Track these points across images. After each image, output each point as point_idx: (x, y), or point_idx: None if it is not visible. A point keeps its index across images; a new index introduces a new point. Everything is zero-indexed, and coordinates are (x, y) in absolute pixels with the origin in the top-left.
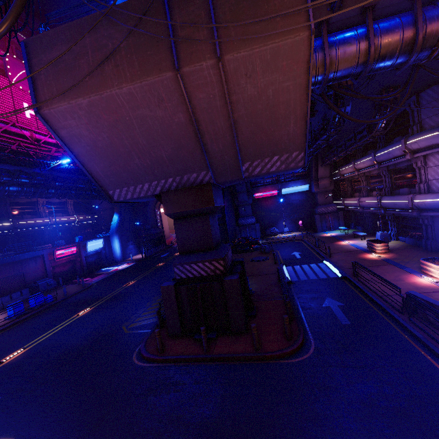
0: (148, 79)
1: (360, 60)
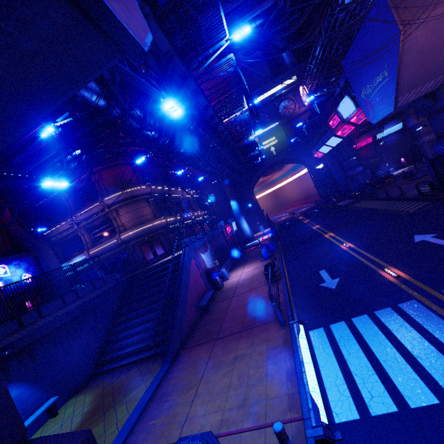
0: None
1: None
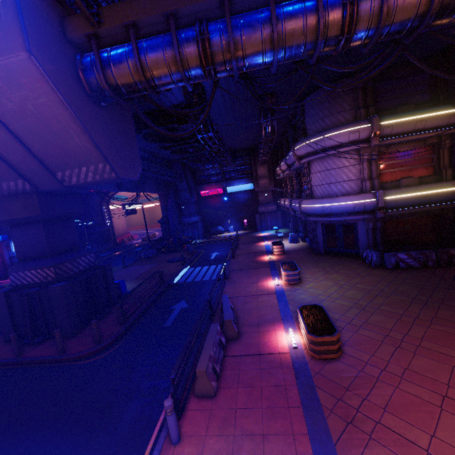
0: None
1: (137, 77)
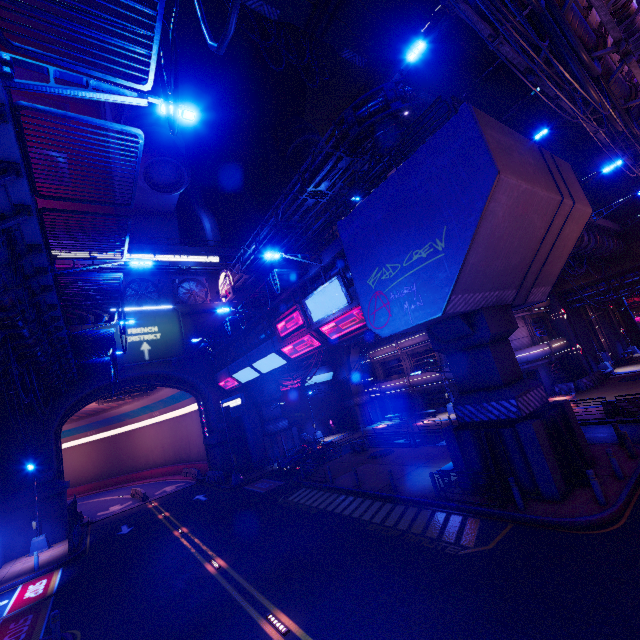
0: (552, 195)
1: None
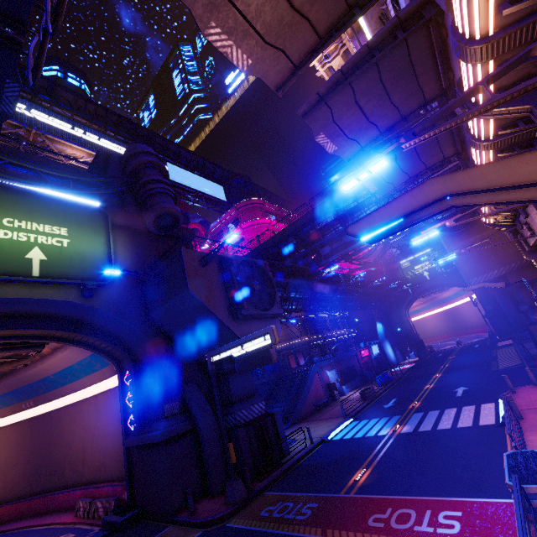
0: None
1: None
